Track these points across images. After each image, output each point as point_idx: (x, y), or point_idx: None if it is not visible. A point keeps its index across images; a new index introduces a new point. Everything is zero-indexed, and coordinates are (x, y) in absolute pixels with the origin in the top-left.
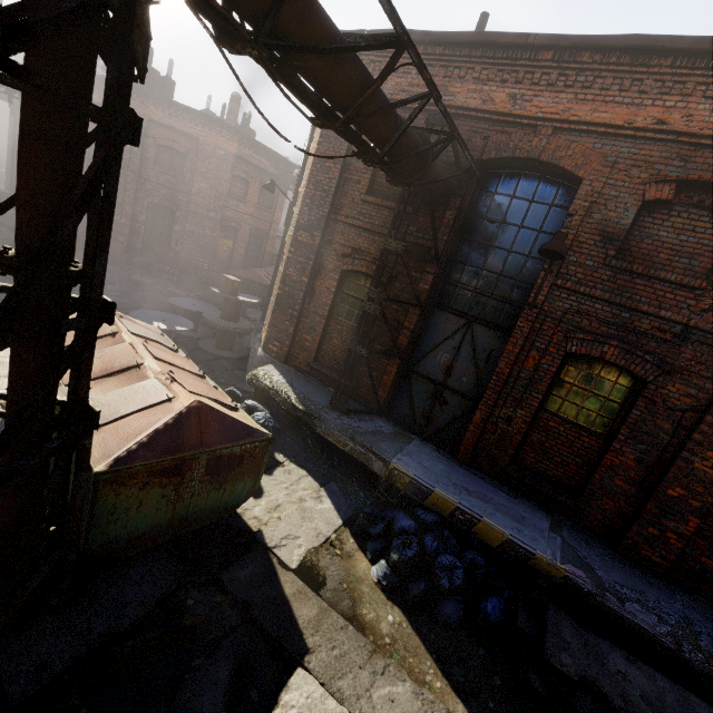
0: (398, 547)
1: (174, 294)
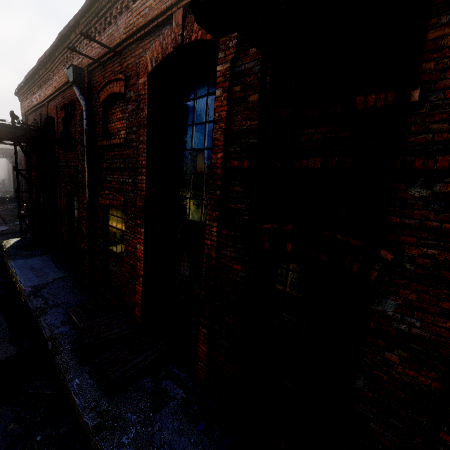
0: None
1: None
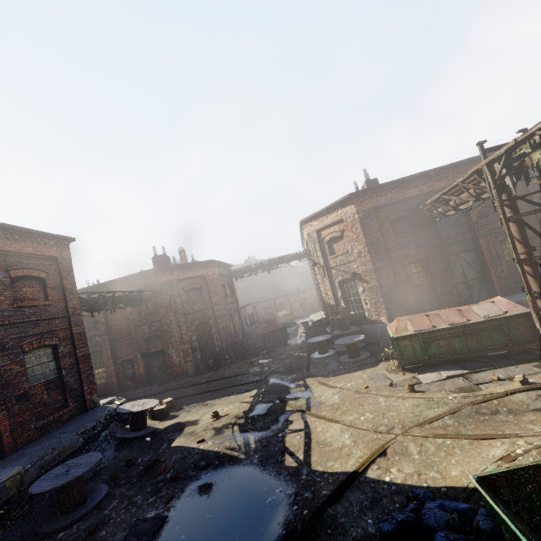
0: None
1: (266, 358)
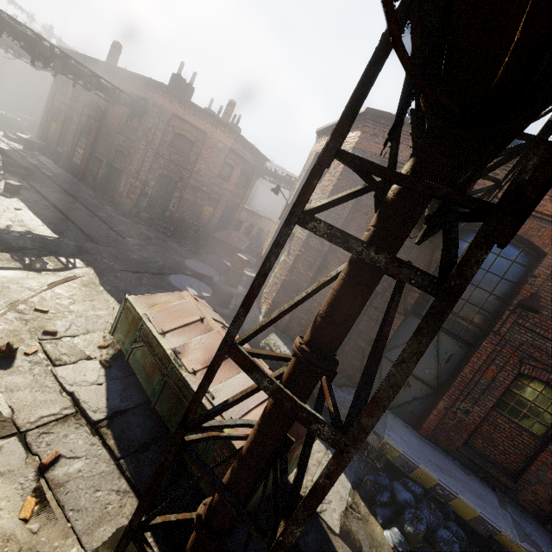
0: (410, 520)
1: (174, 249)
